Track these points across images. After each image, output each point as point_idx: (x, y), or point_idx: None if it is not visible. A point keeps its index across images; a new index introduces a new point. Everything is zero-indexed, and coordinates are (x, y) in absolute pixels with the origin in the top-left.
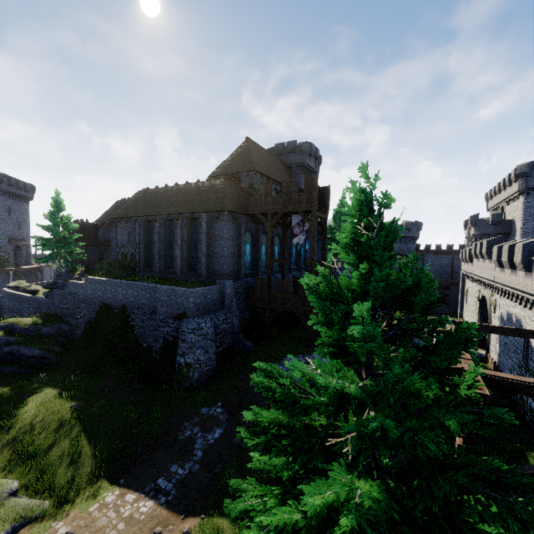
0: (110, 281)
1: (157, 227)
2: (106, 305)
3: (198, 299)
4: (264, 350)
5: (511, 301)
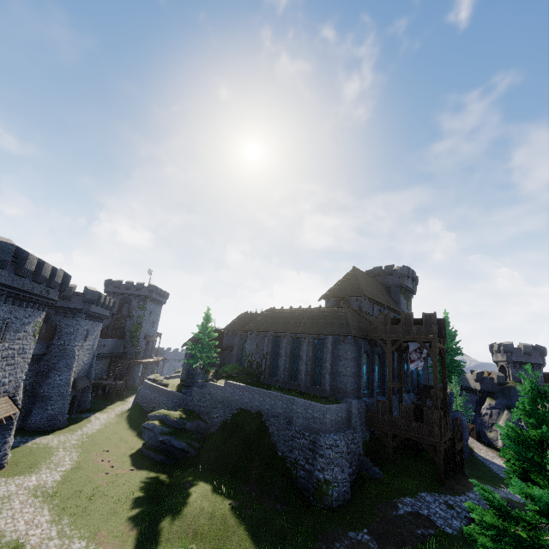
0: (249, 387)
1: (285, 342)
2: (242, 409)
3: (332, 415)
4: (394, 480)
5: None
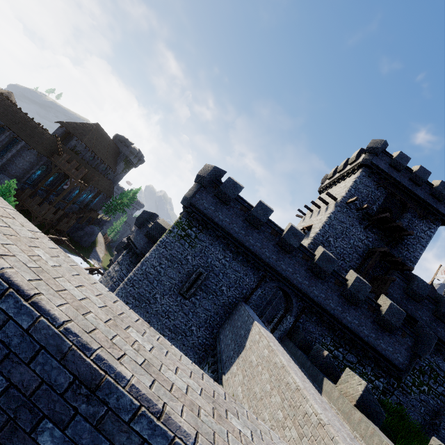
0: None
1: None
2: None
3: None
4: None
5: None
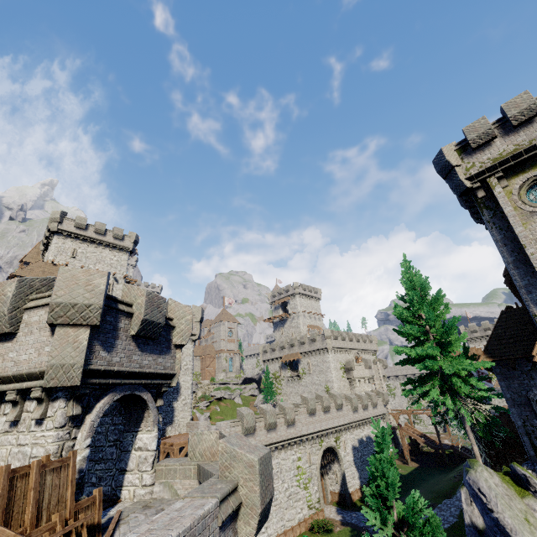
0: None
1: None
2: None
3: None
4: None
5: (359, 430)
